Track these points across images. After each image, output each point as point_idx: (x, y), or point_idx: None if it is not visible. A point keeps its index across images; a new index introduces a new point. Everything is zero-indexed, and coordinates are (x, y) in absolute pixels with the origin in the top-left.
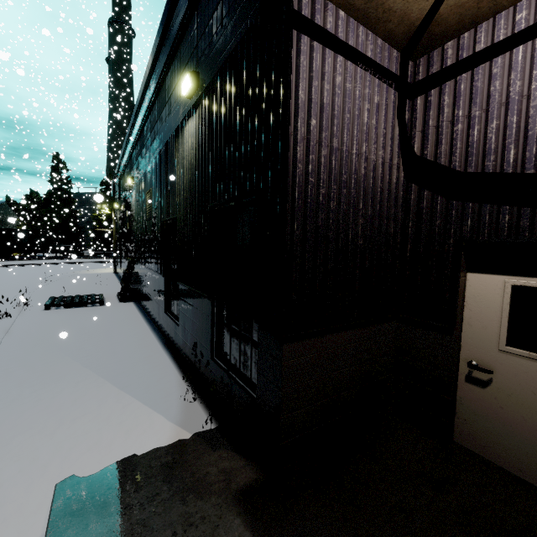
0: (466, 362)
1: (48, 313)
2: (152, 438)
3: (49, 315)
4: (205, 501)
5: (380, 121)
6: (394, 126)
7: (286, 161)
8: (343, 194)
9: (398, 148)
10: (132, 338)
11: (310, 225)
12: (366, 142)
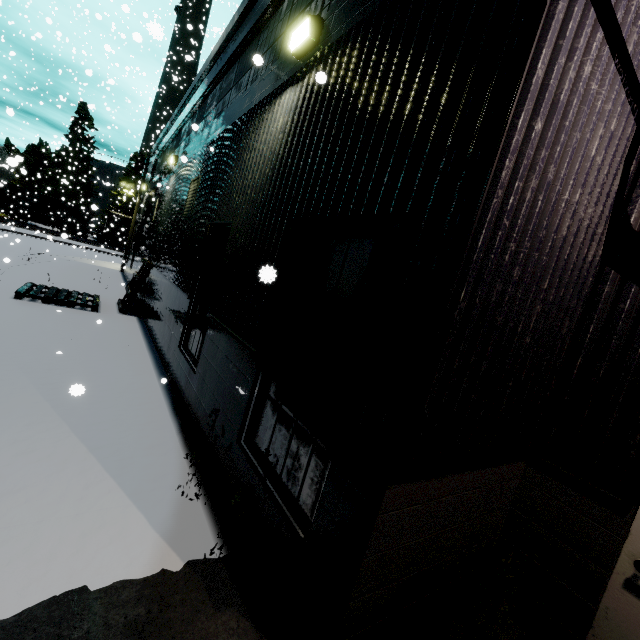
0: (633, 560)
1: (17, 304)
2: (120, 558)
3: (18, 306)
4: None
5: (606, 161)
6: (617, 176)
7: (482, 178)
8: (533, 259)
9: (609, 212)
10: (124, 370)
11: (481, 297)
12: (582, 187)
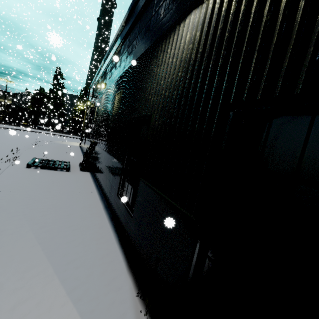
0: None
1: (27, 171)
2: None
3: (27, 173)
4: None
5: None
6: None
7: None
8: None
9: None
10: (86, 211)
11: None
12: None
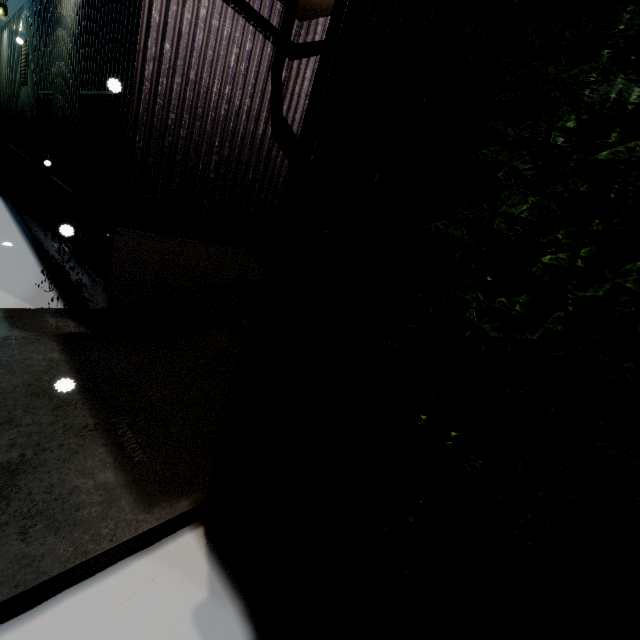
0: None
1: None
2: None
3: None
4: (30, 333)
5: (250, 70)
6: (267, 80)
7: (133, 75)
8: (197, 126)
9: (268, 103)
10: None
11: (155, 143)
12: (230, 85)
